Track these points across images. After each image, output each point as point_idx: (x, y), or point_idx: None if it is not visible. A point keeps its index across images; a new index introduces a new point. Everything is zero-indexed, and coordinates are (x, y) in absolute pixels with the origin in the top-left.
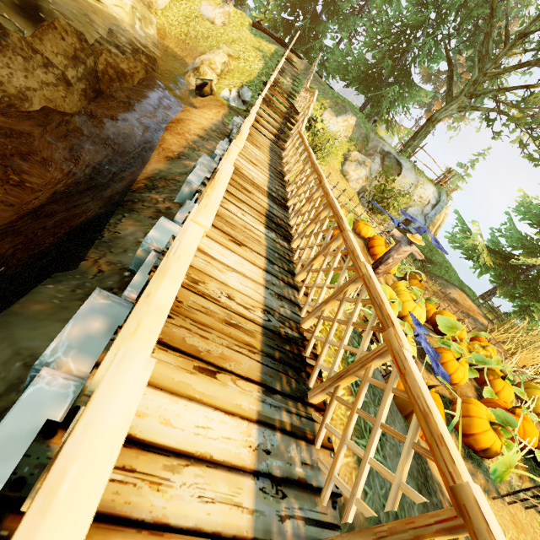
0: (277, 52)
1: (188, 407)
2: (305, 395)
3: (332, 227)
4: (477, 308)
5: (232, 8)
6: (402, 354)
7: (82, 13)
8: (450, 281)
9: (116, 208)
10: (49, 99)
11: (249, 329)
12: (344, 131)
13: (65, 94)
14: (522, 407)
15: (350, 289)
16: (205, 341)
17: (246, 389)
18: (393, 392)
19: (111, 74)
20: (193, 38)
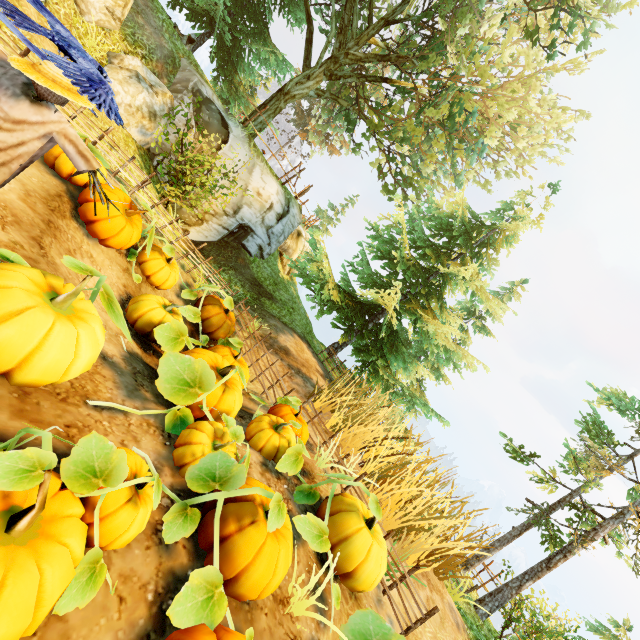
0: None
1: None
2: None
3: None
4: (317, 364)
5: None
6: None
7: None
8: (289, 325)
9: None
10: None
11: None
12: None
13: None
14: None
15: None
16: None
17: None
18: None
19: None
20: None
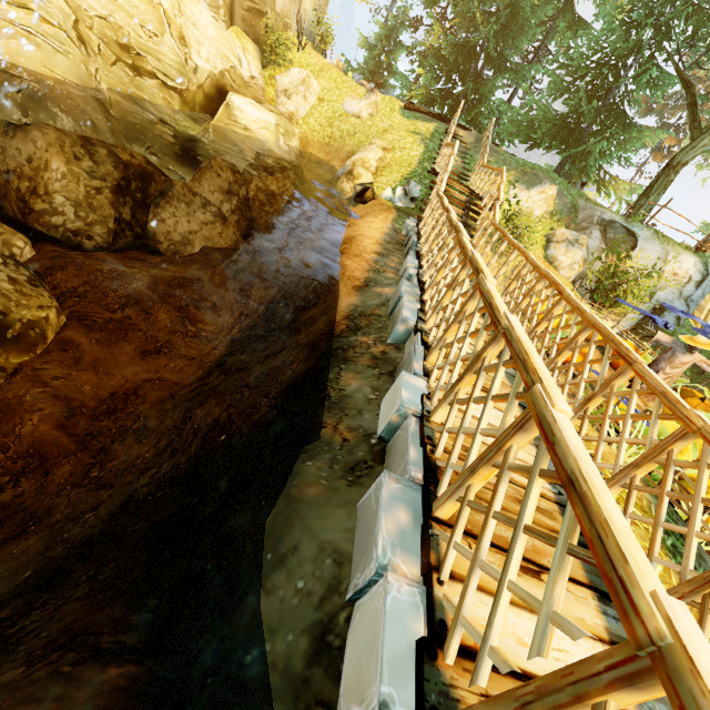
0: (437, 130)
1: (533, 621)
2: None
3: (608, 356)
4: None
5: (379, 96)
6: None
7: (232, 145)
8: None
9: (329, 360)
10: (207, 239)
11: (545, 508)
12: (542, 205)
13: (221, 229)
14: None
15: (676, 448)
16: (510, 529)
17: (579, 595)
18: None
19: (262, 199)
20: (338, 138)
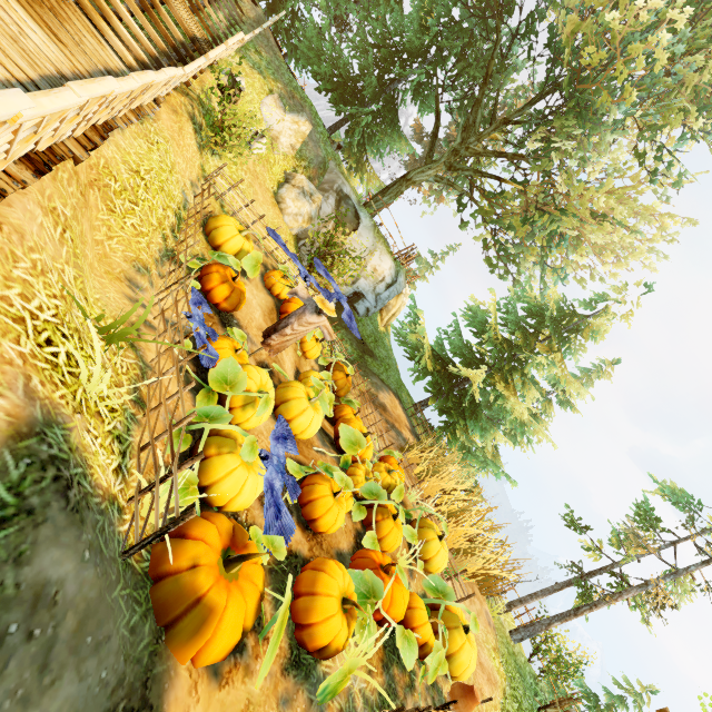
0: None
1: None
2: None
3: None
4: (406, 419)
5: None
6: None
7: None
8: (386, 382)
9: None
10: None
11: None
12: (291, 137)
13: None
14: (397, 566)
15: None
16: None
17: None
18: None
19: None
20: None
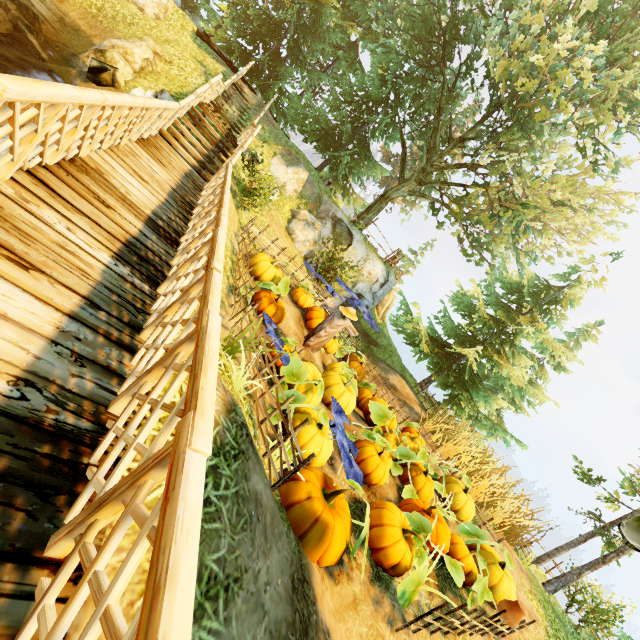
0: (225, 75)
1: None
2: (39, 543)
3: (204, 265)
4: (414, 396)
5: (171, 4)
6: (182, 460)
7: None
8: (392, 366)
9: None
10: None
11: None
12: (294, 184)
13: None
14: (437, 507)
15: (185, 351)
16: None
17: None
18: (148, 537)
19: None
20: (110, 17)
